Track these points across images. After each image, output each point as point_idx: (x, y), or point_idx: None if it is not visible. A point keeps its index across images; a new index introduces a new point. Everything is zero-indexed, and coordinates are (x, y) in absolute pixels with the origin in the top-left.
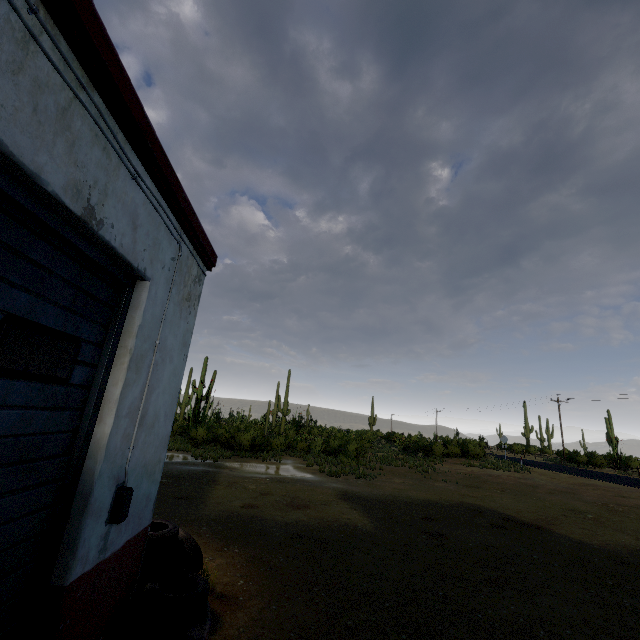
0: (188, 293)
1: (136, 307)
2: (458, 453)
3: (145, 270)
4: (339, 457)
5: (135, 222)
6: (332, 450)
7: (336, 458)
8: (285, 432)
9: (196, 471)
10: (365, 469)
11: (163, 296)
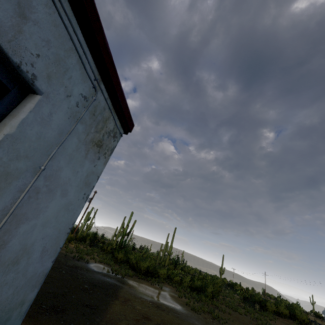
0: (99, 140)
1: (14, 116)
2: (287, 314)
3: (35, 78)
4: (200, 295)
5: (25, 10)
6: (195, 287)
7: (198, 295)
8: (168, 265)
9: (108, 283)
10: (218, 310)
11: (63, 124)
